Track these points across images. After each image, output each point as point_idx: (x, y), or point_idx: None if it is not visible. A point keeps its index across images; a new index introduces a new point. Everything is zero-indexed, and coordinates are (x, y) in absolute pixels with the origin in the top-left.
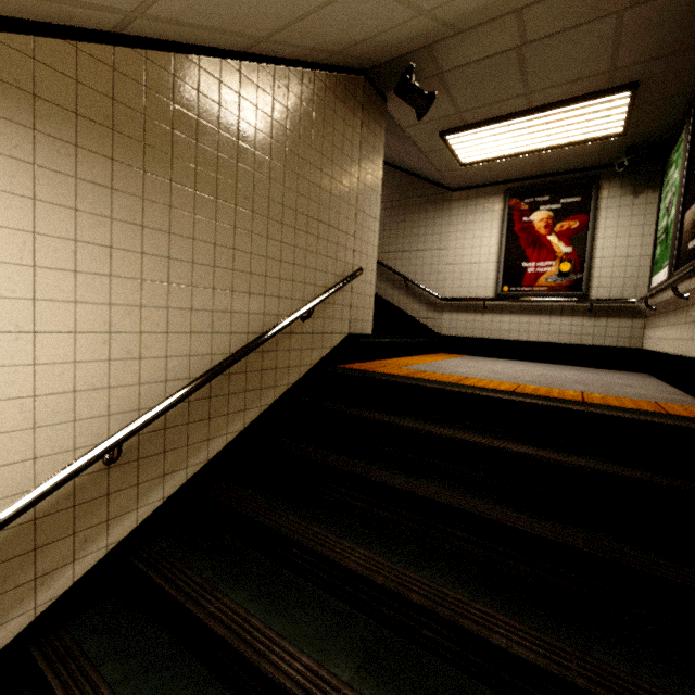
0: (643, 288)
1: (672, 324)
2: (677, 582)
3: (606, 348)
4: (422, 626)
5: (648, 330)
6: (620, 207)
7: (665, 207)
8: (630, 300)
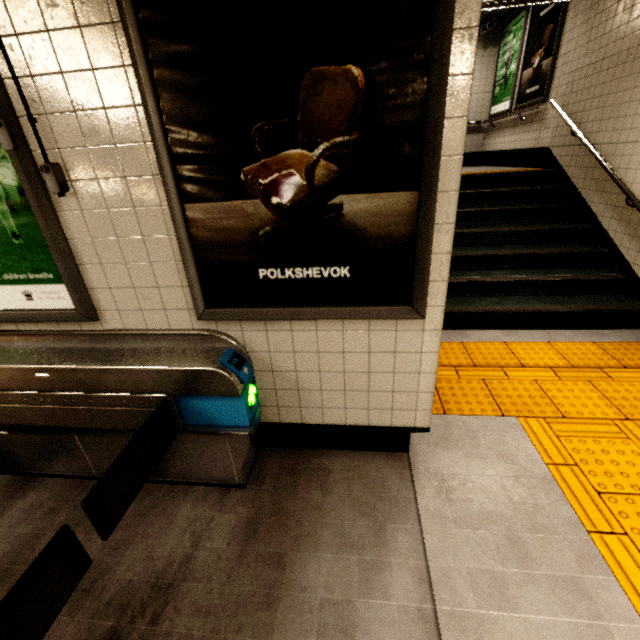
0: (484, 114)
1: (511, 134)
2: (552, 207)
3: (465, 154)
4: (499, 239)
5: (488, 140)
6: (476, 58)
7: (503, 62)
8: (479, 122)
